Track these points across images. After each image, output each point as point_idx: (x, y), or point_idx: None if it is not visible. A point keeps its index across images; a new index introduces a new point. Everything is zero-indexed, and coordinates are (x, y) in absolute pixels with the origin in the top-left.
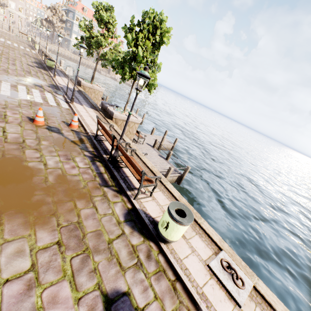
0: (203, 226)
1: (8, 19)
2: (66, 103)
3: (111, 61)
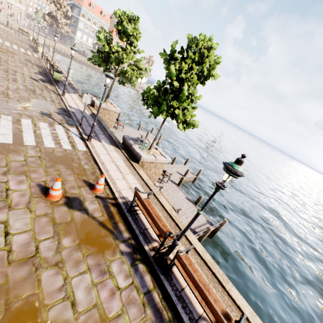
0: None
1: (6, 11)
2: (82, 141)
3: (142, 93)
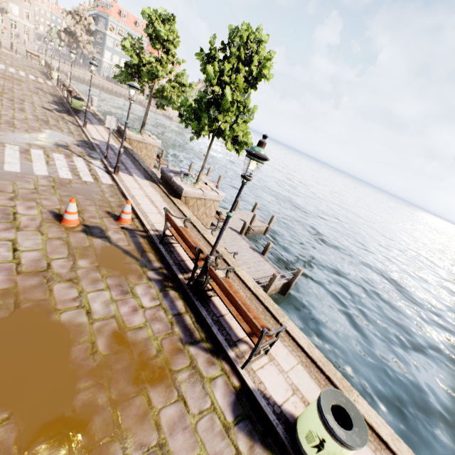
0: (360, 408)
1: (9, 31)
2: (108, 175)
3: (178, 107)
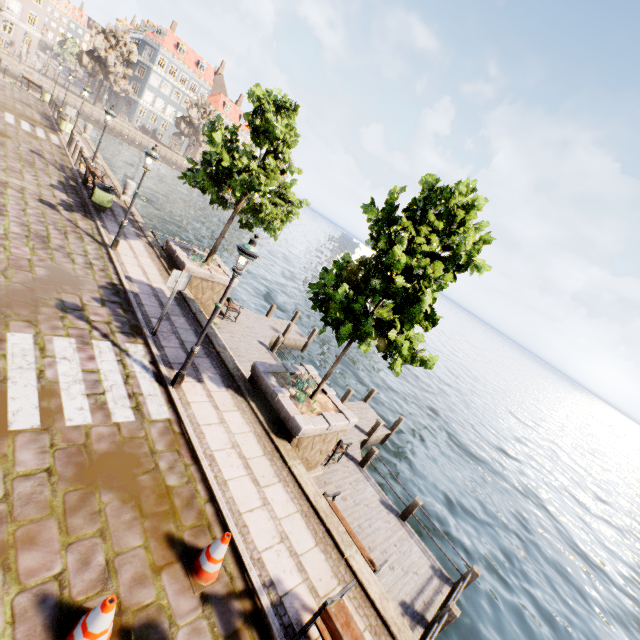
0: None
1: None
2: (159, 386)
3: (314, 285)
